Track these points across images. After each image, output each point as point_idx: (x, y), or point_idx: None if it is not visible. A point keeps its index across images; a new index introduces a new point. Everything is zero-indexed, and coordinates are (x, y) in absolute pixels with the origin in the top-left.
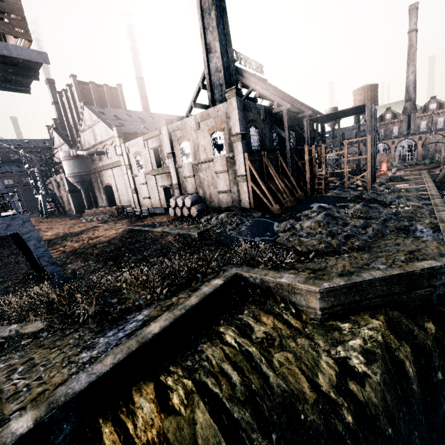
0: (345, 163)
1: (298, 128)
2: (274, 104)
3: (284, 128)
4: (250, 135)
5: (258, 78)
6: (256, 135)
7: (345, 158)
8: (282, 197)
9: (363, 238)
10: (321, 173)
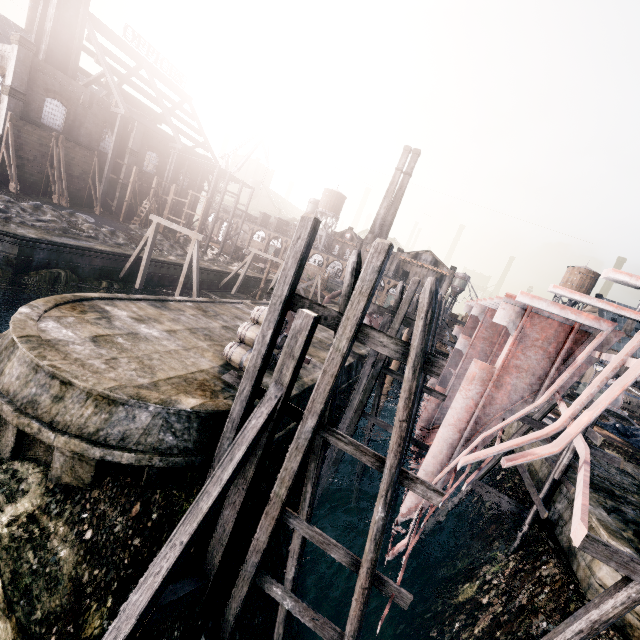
0: (184, 214)
1: (167, 157)
2: (114, 102)
3: (131, 140)
4: (47, 106)
5: (174, 86)
6: (63, 114)
7: (186, 209)
8: (55, 192)
9: (15, 219)
10: (146, 206)
